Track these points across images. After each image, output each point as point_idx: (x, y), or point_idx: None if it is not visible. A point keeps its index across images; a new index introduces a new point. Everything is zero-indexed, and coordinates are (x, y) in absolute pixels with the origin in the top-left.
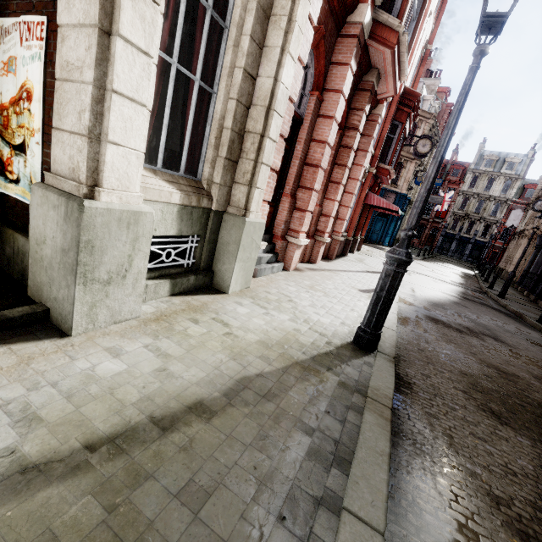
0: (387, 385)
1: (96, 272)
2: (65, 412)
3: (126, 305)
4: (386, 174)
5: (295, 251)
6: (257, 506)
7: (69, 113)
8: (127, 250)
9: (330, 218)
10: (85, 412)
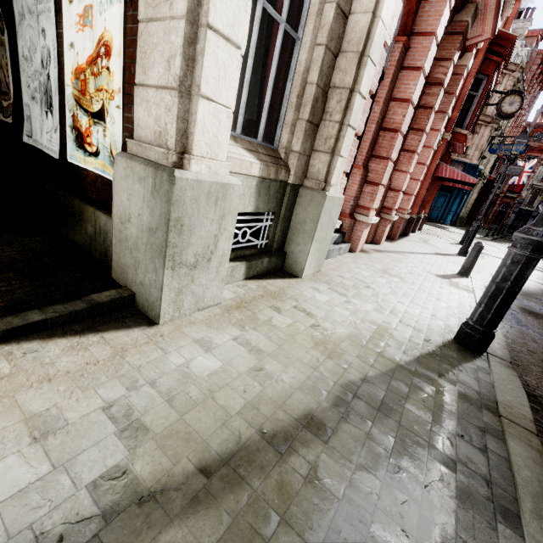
0: (519, 401)
1: (184, 254)
2: (169, 420)
3: (209, 291)
4: (462, 140)
5: (364, 230)
6: None
7: (156, 63)
8: (213, 229)
9: (400, 193)
10: (191, 422)
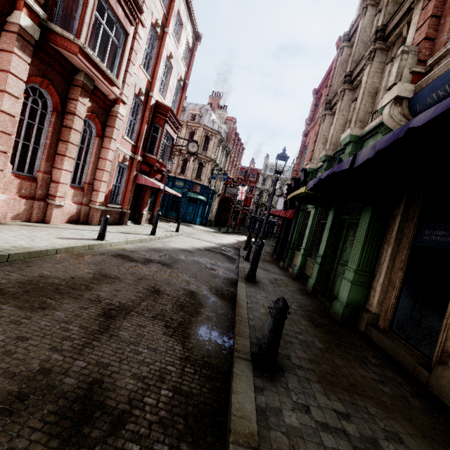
0: None
1: None
2: None
3: None
4: (155, 162)
5: None
6: None
7: None
8: None
9: (60, 184)
10: None
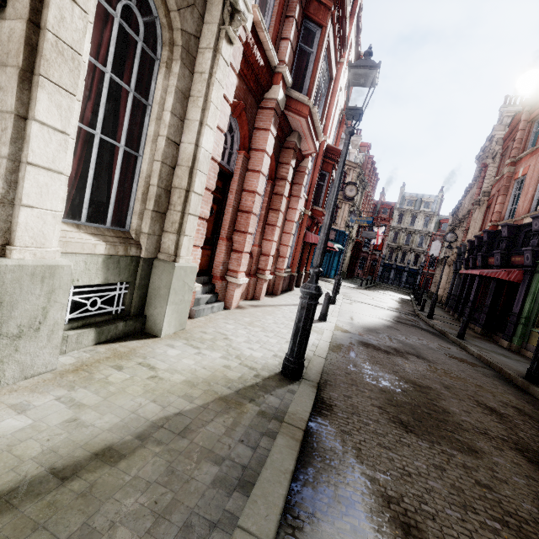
0: (305, 409)
1: (5, 327)
2: None
3: (40, 358)
4: (321, 215)
5: (235, 289)
6: (151, 538)
7: None
8: (41, 302)
9: (270, 257)
10: None
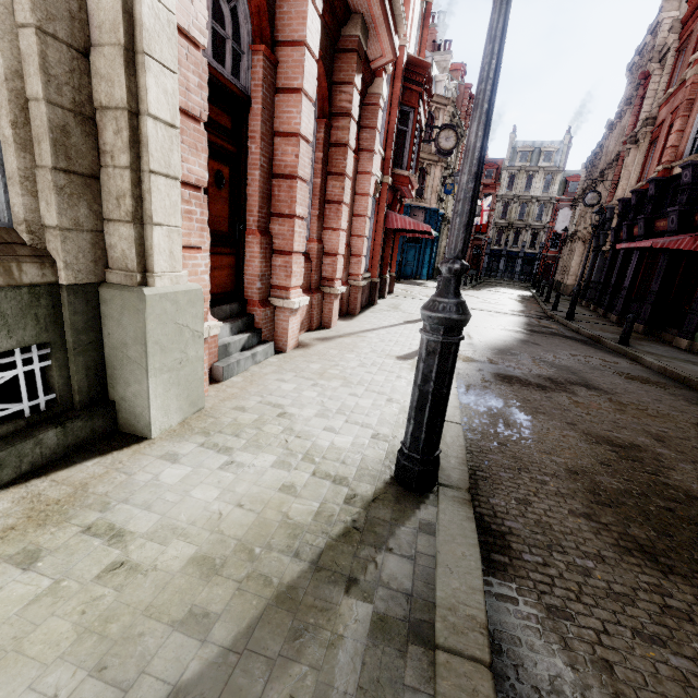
0: (470, 583)
1: None
2: None
3: None
4: (406, 182)
5: (290, 318)
6: None
7: None
8: None
9: (338, 258)
10: None
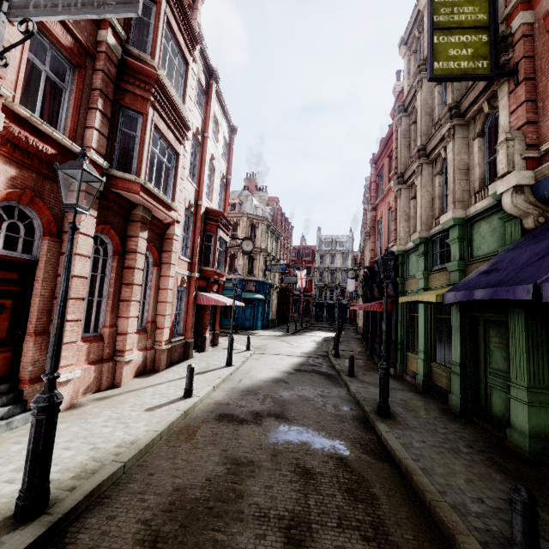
0: None
1: None
2: None
3: None
4: (212, 274)
5: (58, 389)
6: None
7: None
8: None
9: (128, 335)
10: None
